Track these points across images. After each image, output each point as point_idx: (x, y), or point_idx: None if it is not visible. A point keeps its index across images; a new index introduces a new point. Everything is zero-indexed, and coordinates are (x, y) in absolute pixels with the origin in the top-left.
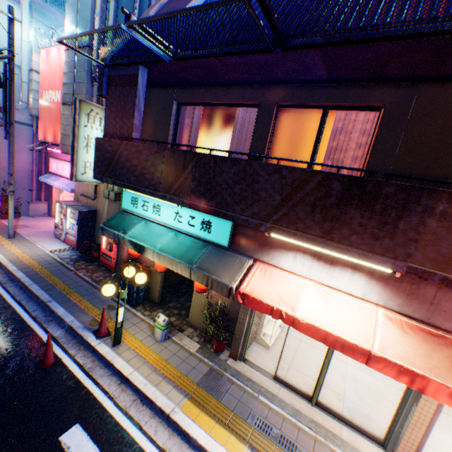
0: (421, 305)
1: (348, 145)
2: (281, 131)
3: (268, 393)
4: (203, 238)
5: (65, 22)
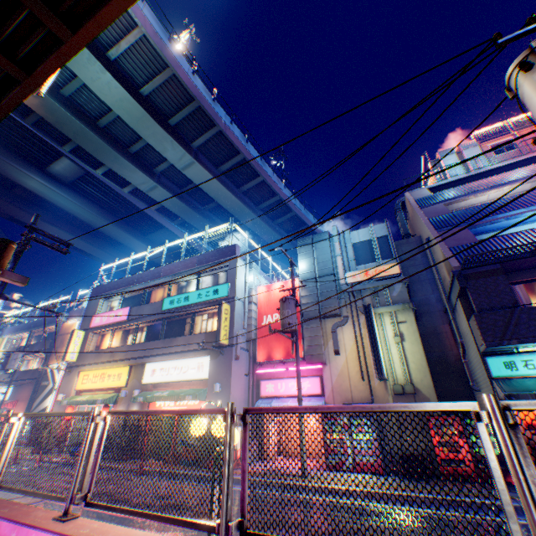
0: None
1: None
2: None
3: None
4: None
5: None
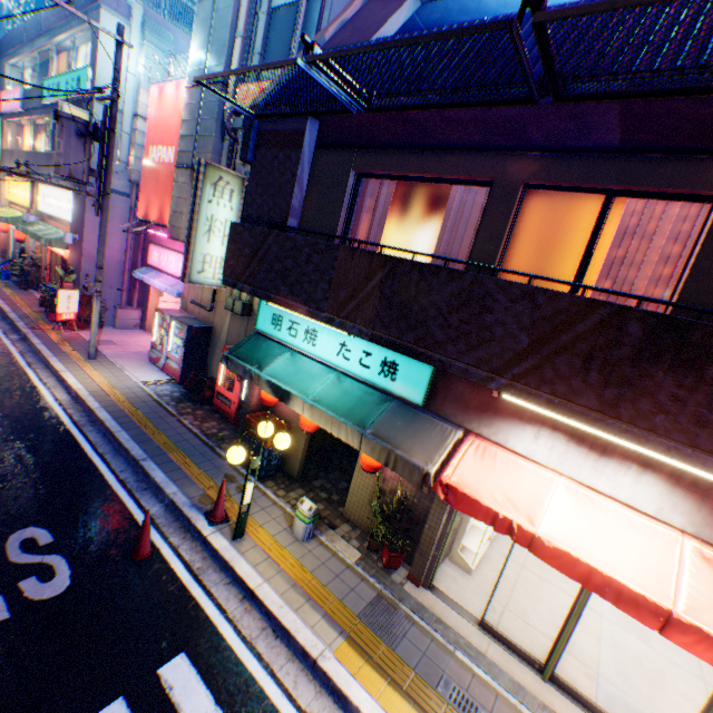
0: None
1: (645, 256)
2: (525, 225)
3: (471, 647)
4: (381, 387)
5: (187, 45)
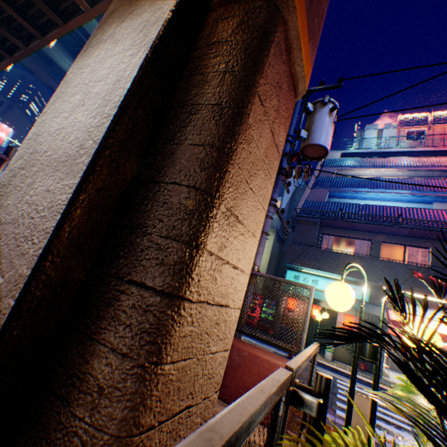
0: None
1: (417, 259)
2: (381, 250)
3: None
4: None
5: None
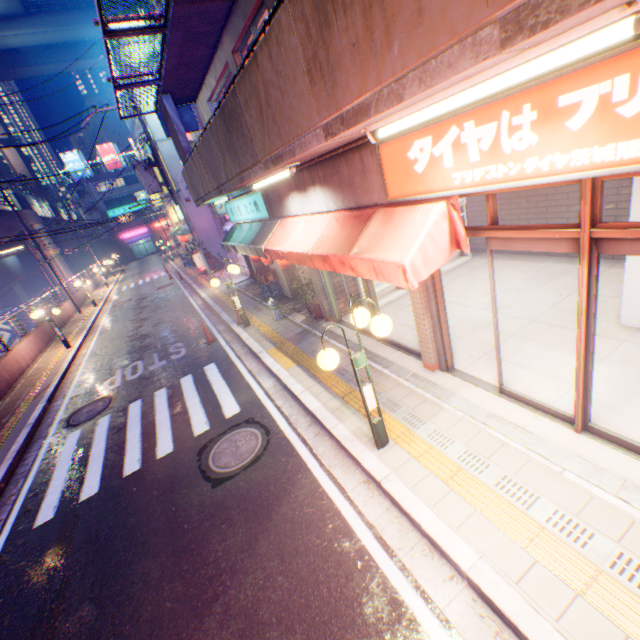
0: (349, 192)
1: None
2: None
3: (340, 338)
4: (260, 219)
5: None
